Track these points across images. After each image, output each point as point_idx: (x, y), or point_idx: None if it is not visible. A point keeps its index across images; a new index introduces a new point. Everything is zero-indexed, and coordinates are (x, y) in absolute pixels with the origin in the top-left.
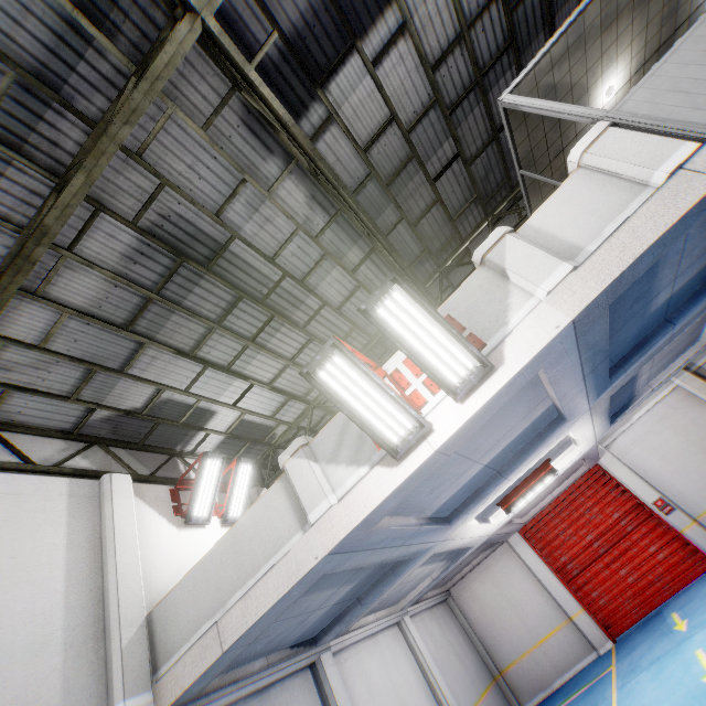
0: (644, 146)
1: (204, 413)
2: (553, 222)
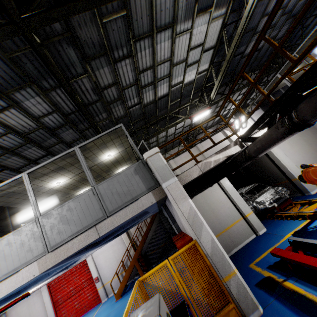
0: None
1: None
2: None
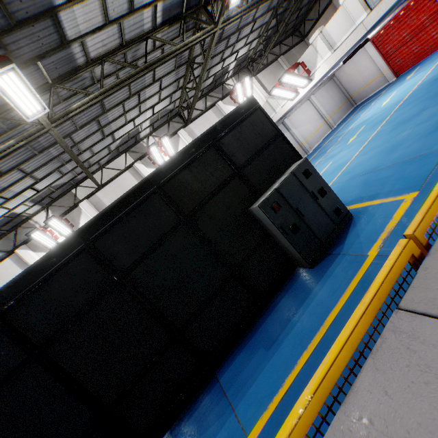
0: (357, 9)
1: (227, 69)
2: (331, 30)
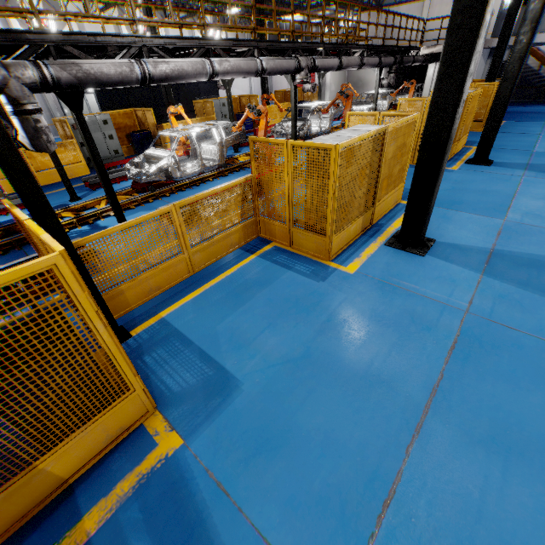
0: None
1: None
2: None
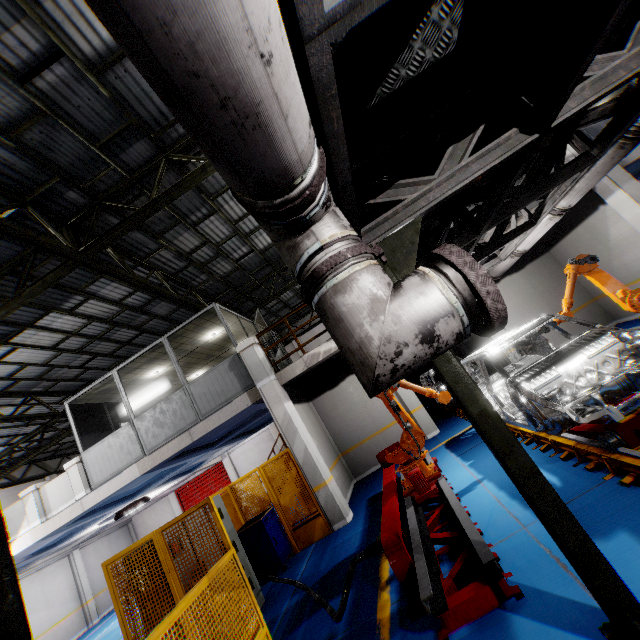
0: (78, 482)
1: None
2: (51, 492)
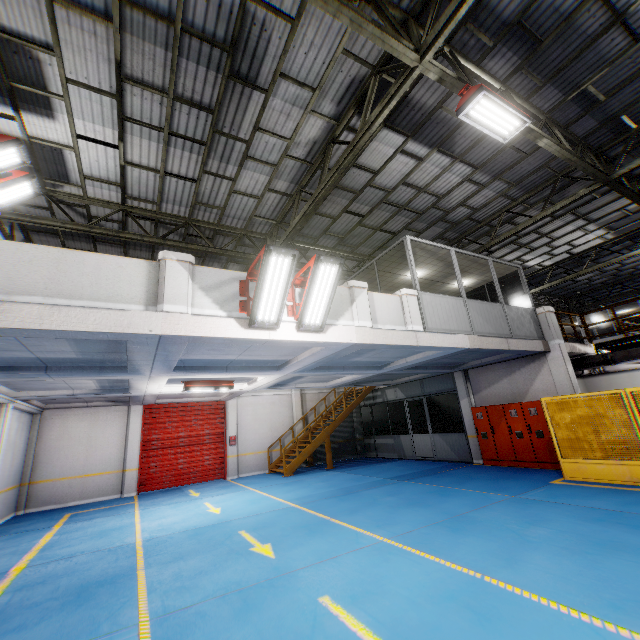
0: (416, 314)
1: (45, 106)
2: (379, 303)
